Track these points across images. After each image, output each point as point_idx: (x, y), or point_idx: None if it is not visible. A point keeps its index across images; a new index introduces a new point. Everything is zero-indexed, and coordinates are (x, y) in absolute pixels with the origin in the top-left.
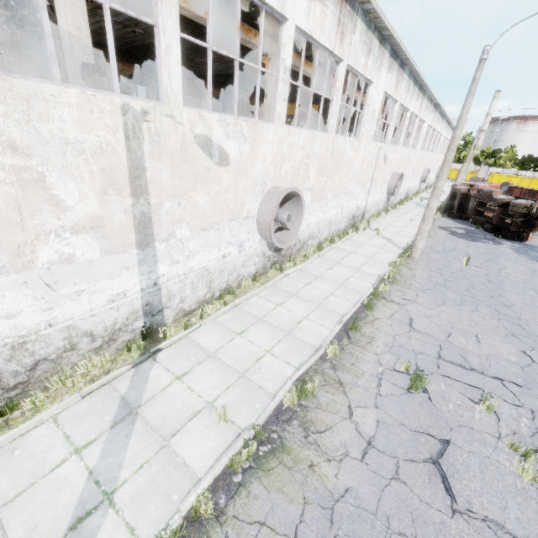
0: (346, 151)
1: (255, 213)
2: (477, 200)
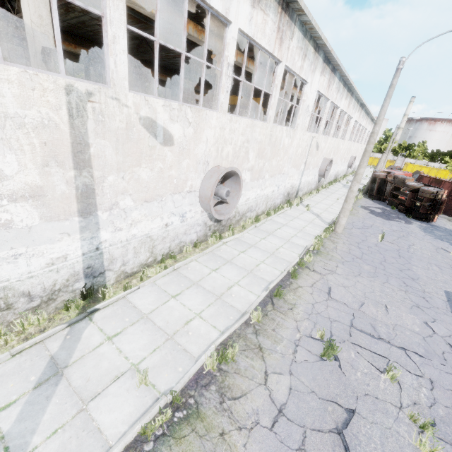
0: (283, 138)
1: (197, 188)
2: (393, 185)
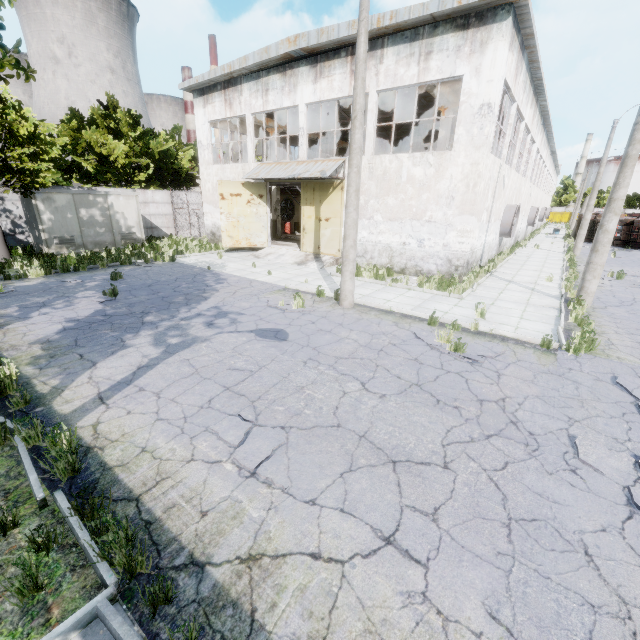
0: (522, 187)
1: (501, 218)
2: None
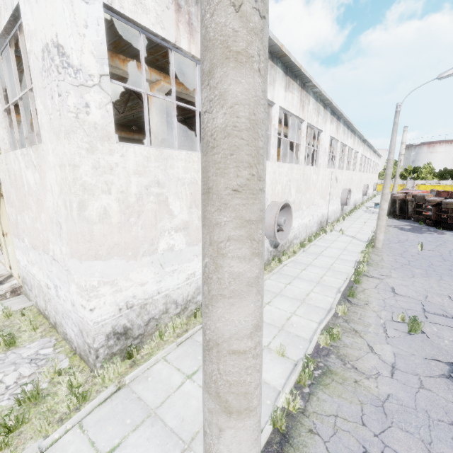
0: (311, 176)
1: None
2: (414, 203)
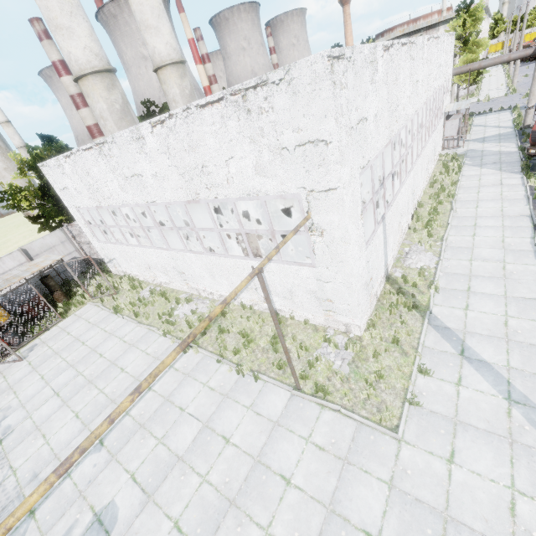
0: None
1: None
2: None
